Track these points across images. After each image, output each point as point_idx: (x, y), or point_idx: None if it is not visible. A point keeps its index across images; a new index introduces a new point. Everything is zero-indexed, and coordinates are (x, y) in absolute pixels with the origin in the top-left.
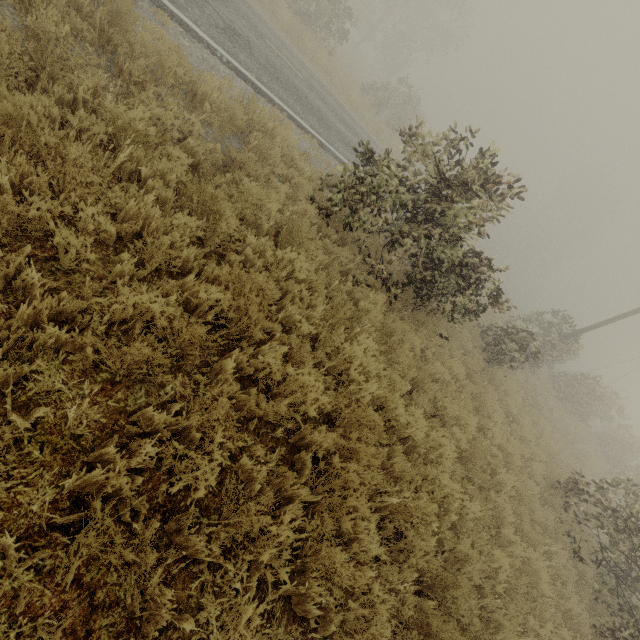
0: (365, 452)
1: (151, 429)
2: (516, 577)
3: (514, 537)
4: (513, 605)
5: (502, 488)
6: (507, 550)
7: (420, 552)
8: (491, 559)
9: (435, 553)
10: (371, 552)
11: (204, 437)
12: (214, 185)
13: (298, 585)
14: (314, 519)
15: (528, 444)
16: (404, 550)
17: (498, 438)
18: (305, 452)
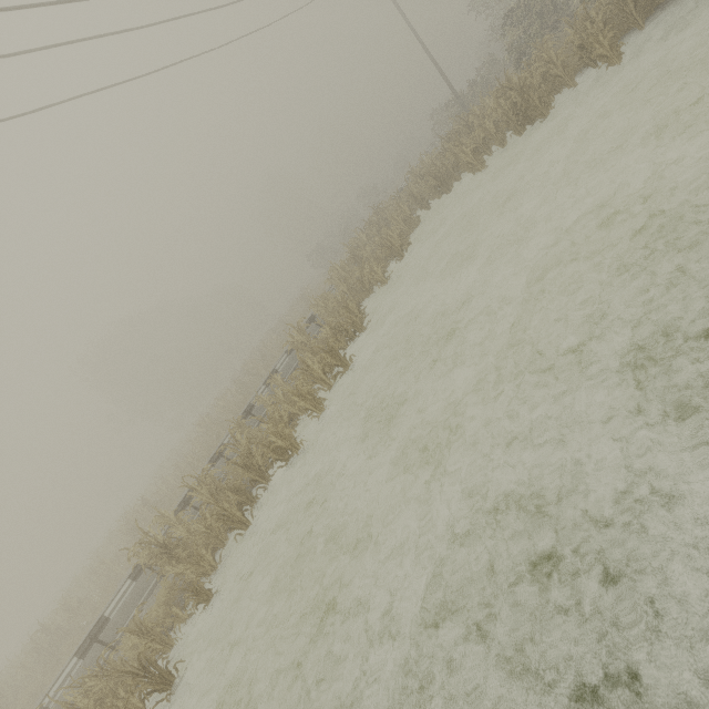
0: None
1: None
2: None
3: None
4: None
5: None
6: None
7: None
8: None
9: None
10: None
11: None
12: None
13: None
14: None
15: None
16: None
17: None
18: None
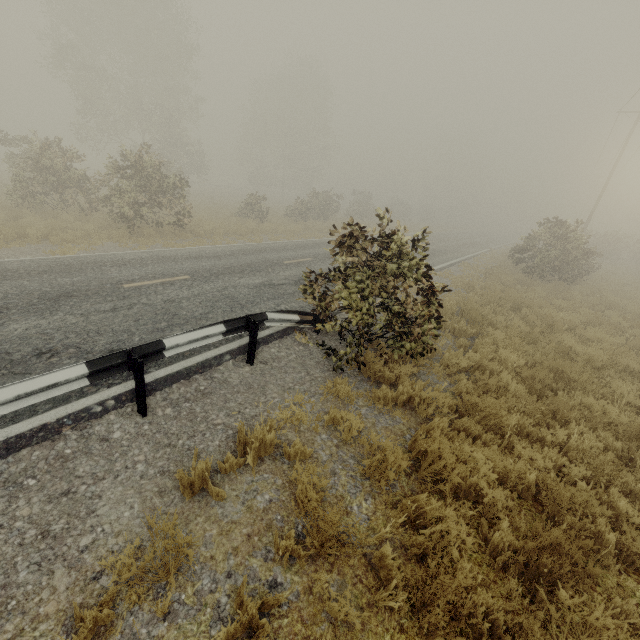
0: None
1: None
2: None
3: None
4: None
5: None
6: None
7: None
8: None
9: None
10: None
11: None
12: None
13: None
14: None
15: None
16: None
17: None
18: None
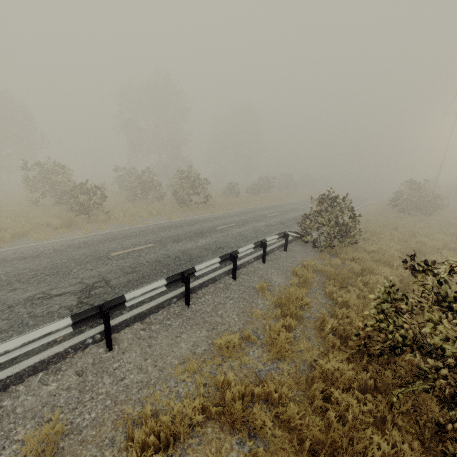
0: None
1: None
2: None
3: None
4: None
5: None
6: None
7: None
8: None
9: None
10: None
11: None
12: None
13: None
14: None
15: None
16: None
17: None
18: None
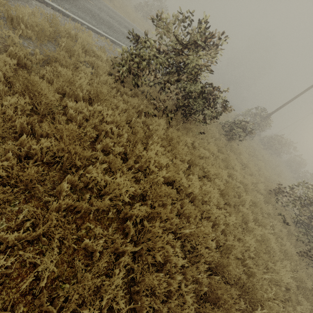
0: (164, 212)
1: (11, 244)
2: (259, 246)
3: (255, 226)
4: (259, 260)
5: (245, 203)
6: (252, 233)
7: (206, 255)
8: (245, 241)
9: (216, 247)
10: (179, 263)
11: (51, 238)
12: (41, 76)
13: (136, 301)
14: (141, 258)
15: (254, 176)
16: (198, 255)
17: (239, 178)
18: (130, 221)
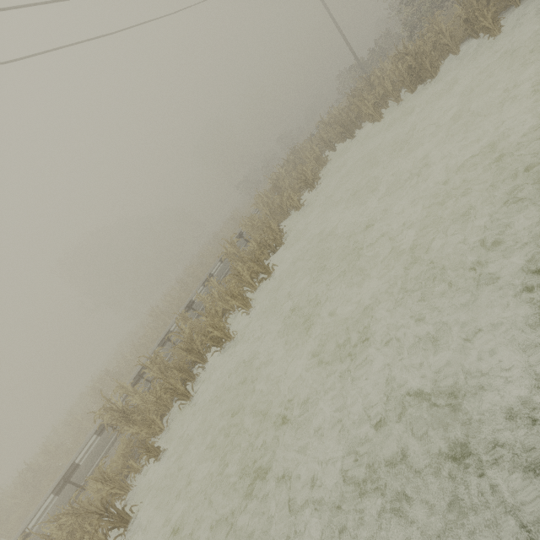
0: None
1: None
2: None
3: None
4: None
5: None
6: None
7: None
8: None
9: None
10: None
11: None
12: None
13: None
14: None
15: None
16: None
17: None
18: None
